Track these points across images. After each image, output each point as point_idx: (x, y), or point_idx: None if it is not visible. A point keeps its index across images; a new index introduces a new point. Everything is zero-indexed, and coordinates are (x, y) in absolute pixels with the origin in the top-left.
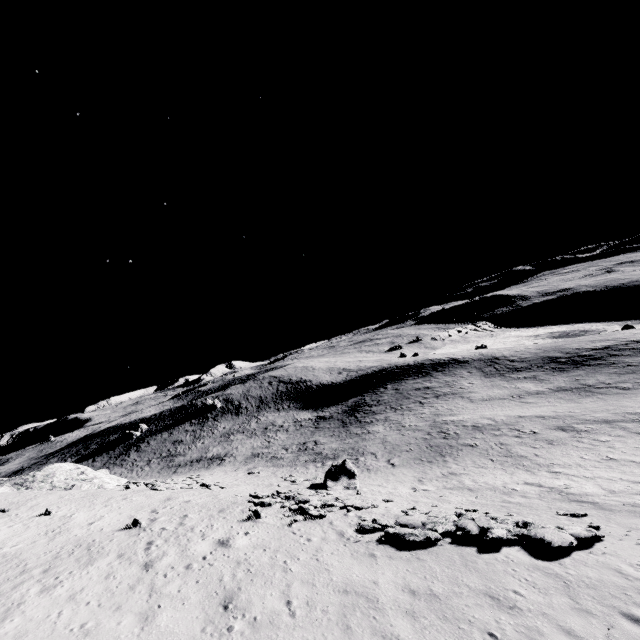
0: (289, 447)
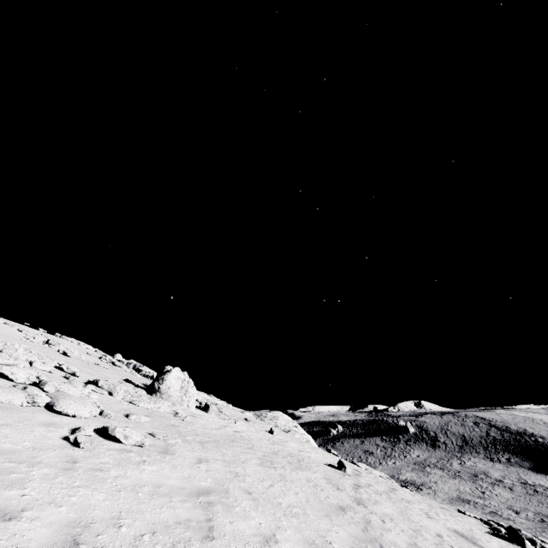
0: (520, 510)
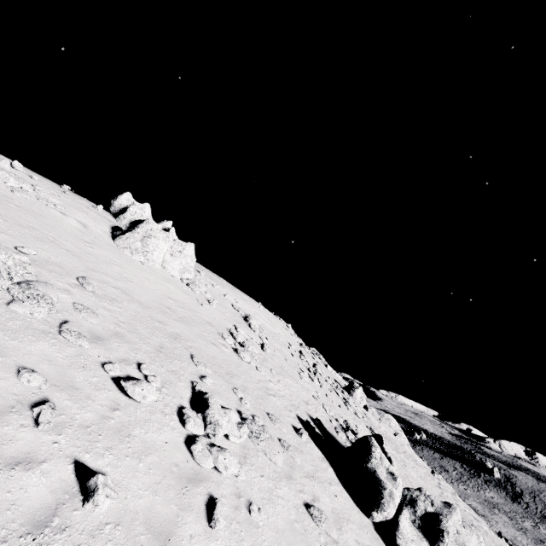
0: None
